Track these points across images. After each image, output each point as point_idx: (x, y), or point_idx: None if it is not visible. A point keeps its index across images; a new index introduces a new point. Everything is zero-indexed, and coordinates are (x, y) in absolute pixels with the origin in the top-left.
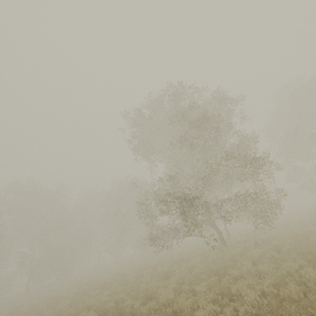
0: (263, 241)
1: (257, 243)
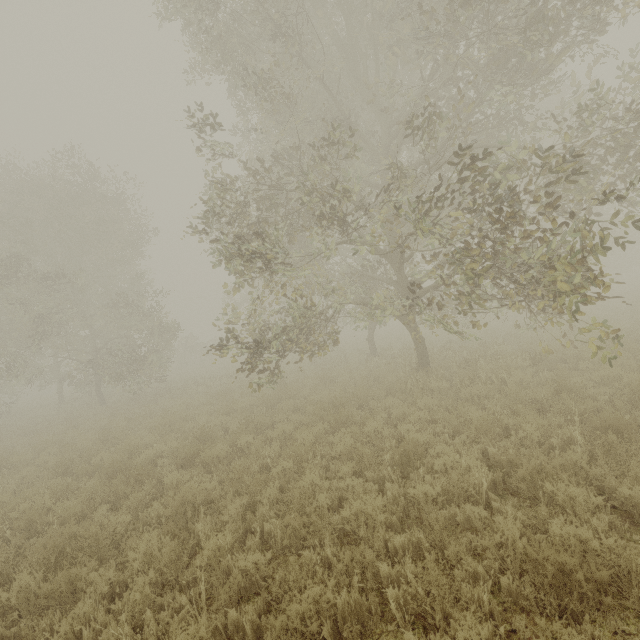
0: (542, 355)
1: (535, 359)
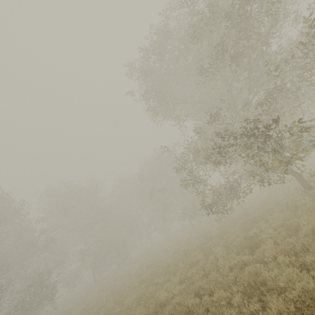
0: None
1: None
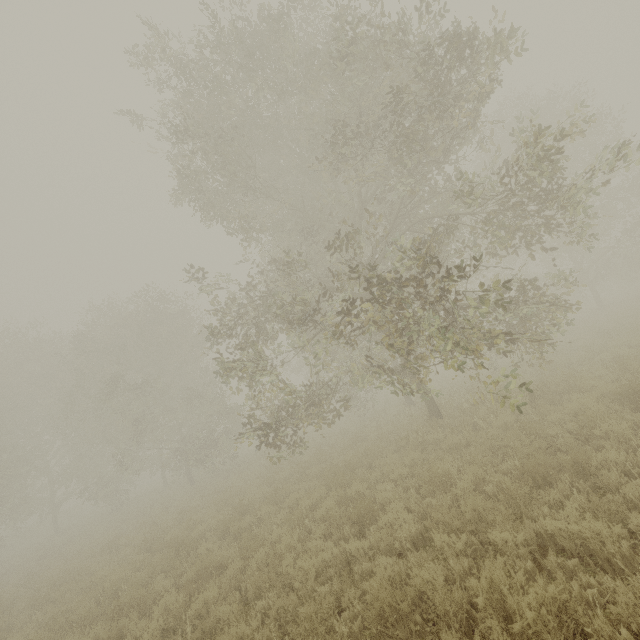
0: (543, 389)
1: (533, 394)
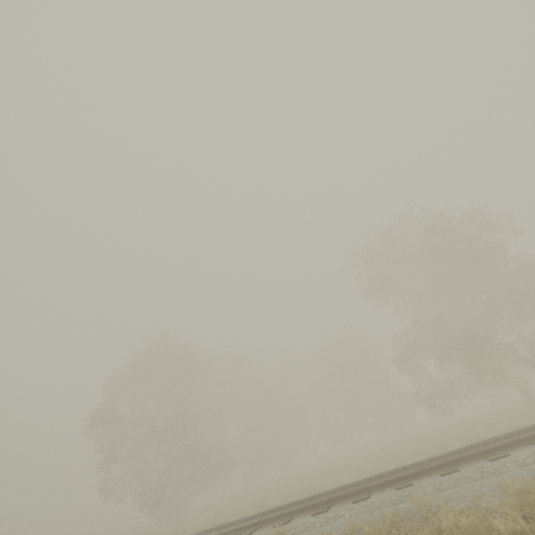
0: None
1: None
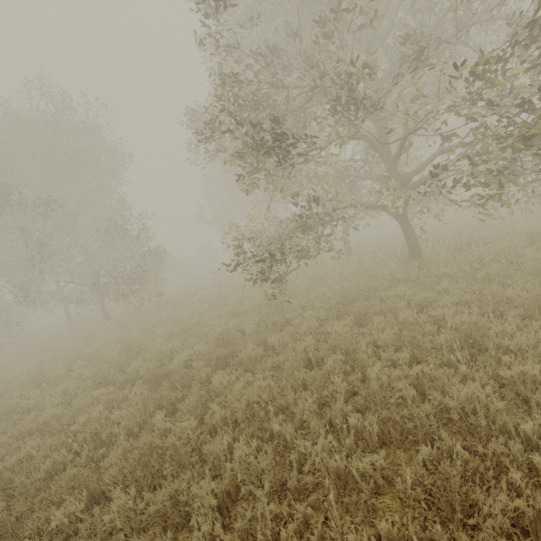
0: (536, 234)
1: (531, 238)
